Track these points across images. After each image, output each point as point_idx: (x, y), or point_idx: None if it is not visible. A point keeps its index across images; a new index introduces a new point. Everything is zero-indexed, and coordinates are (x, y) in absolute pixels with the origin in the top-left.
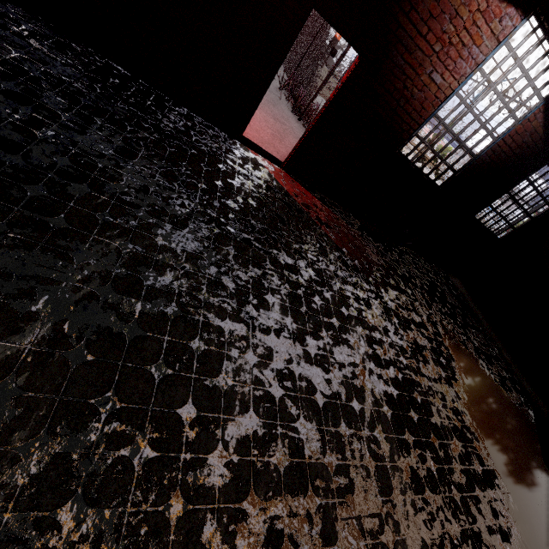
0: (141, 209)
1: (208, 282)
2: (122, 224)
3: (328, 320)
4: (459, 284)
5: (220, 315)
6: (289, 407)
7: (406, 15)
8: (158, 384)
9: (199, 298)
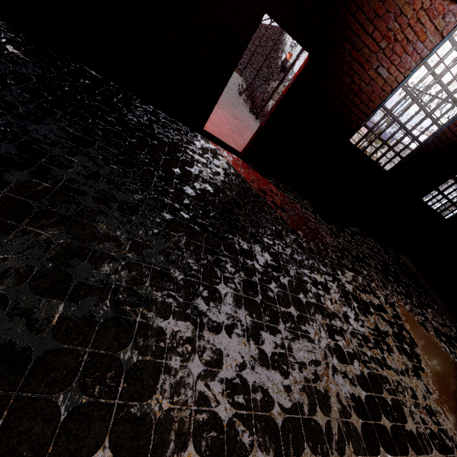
0: (88, 196)
1: (152, 274)
2: (61, 212)
3: (286, 309)
4: (408, 262)
5: (163, 313)
6: (240, 432)
7: (352, 16)
8: (63, 422)
9: (139, 294)
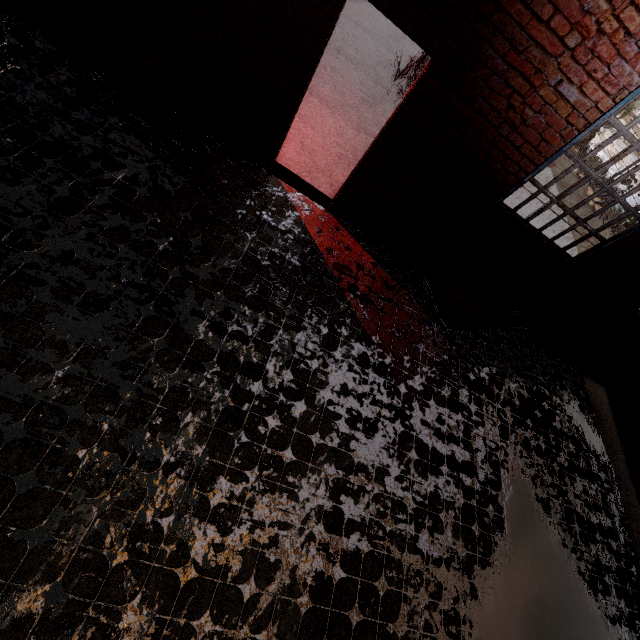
0: (46, 287)
1: (93, 391)
2: (4, 309)
3: (276, 452)
4: (600, 396)
5: (87, 439)
6: (126, 580)
7: None
8: None
9: (66, 415)
